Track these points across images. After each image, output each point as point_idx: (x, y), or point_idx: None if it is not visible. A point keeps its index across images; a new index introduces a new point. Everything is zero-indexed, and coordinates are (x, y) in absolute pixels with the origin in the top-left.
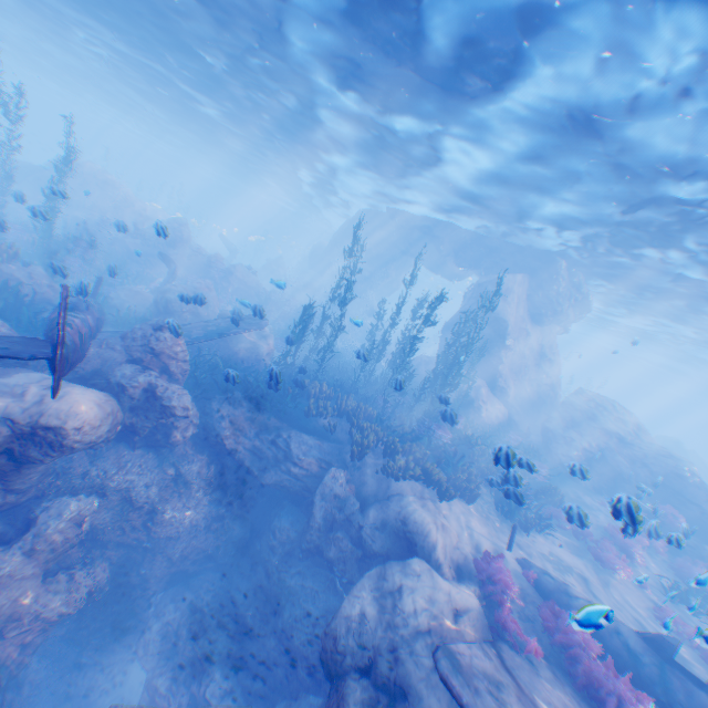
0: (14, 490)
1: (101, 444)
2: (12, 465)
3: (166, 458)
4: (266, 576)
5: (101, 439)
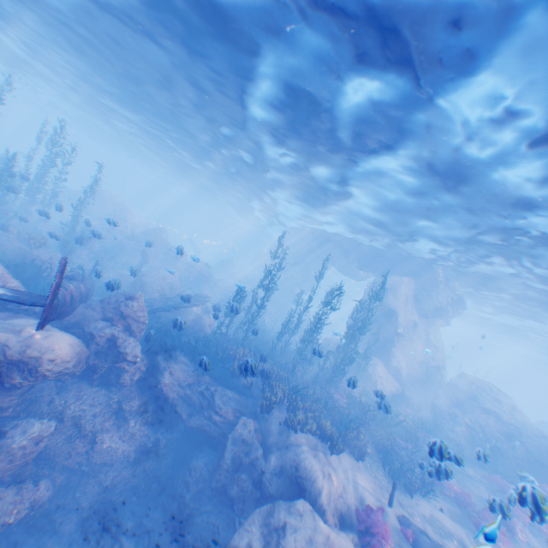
0: None
1: (68, 378)
2: None
3: (115, 396)
4: (178, 512)
5: (68, 373)
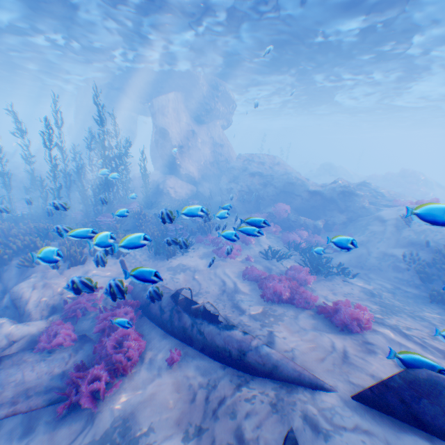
0: None
1: None
2: None
3: None
4: None
5: None
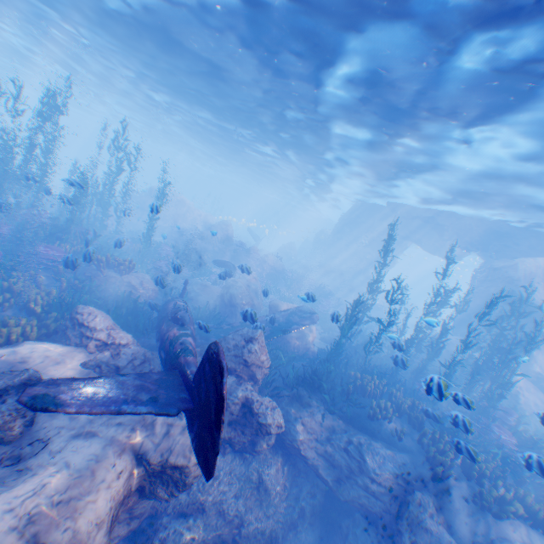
0: (136, 515)
1: None
2: (140, 499)
3: (250, 465)
4: None
5: None
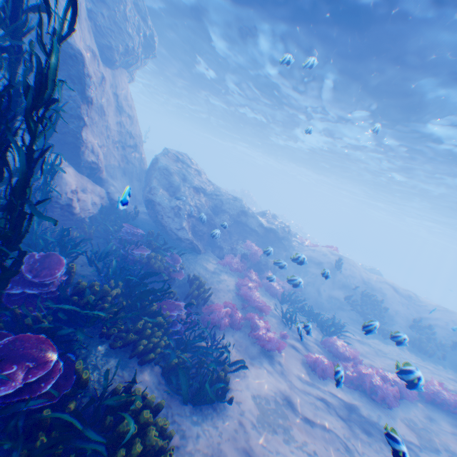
0: None
1: None
2: None
3: None
4: None
5: None
